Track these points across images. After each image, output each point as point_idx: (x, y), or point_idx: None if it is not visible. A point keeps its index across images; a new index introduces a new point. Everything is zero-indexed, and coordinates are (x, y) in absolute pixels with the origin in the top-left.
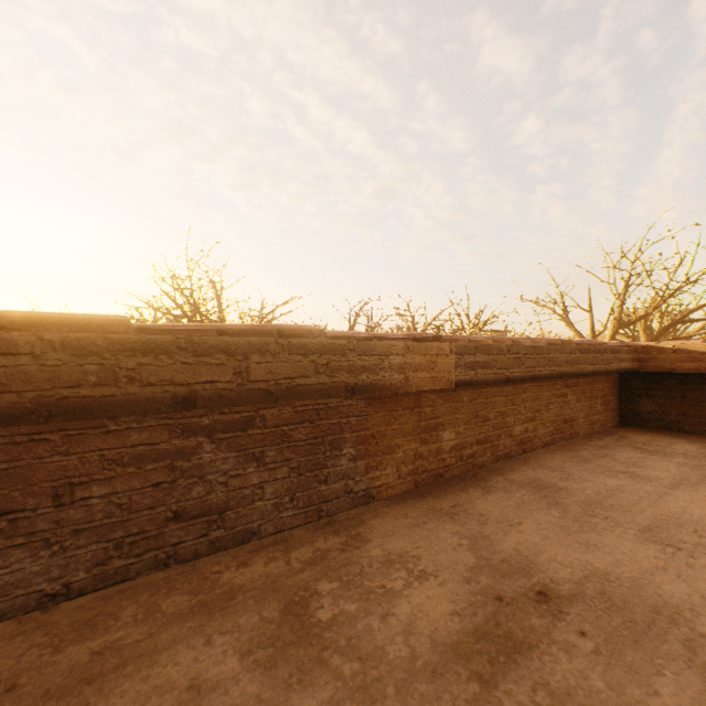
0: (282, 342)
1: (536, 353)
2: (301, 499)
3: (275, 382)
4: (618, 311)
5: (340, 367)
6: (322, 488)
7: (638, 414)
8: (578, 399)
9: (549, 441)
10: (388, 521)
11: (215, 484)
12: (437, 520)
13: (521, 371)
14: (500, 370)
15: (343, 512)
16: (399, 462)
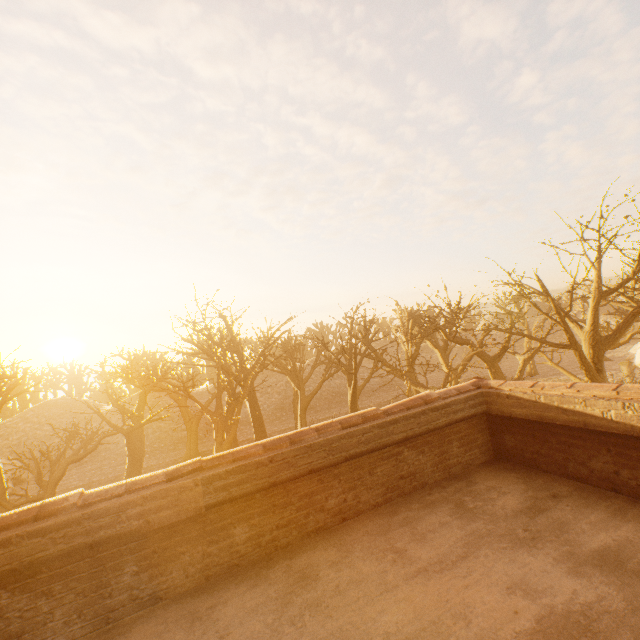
0: (23, 533)
1: (312, 450)
2: (89, 613)
3: (19, 561)
4: (595, 281)
5: (77, 534)
6: (108, 601)
7: (505, 448)
8: (421, 451)
9: (382, 501)
10: (148, 627)
11: (13, 618)
12: (180, 626)
13: (292, 471)
14: (262, 479)
15: (131, 615)
16: (187, 564)
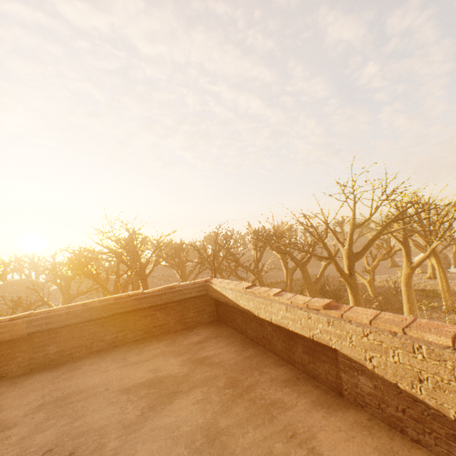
0: None
1: (92, 309)
2: None
3: None
4: (352, 218)
5: None
6: None
7: (219, 314)
8: (169, 314)
9: (140, 338)
10: None
11: None
12: (5, 386)
13: (79, 319)
14: (61, 322)
15: None
16: (20, 362)
